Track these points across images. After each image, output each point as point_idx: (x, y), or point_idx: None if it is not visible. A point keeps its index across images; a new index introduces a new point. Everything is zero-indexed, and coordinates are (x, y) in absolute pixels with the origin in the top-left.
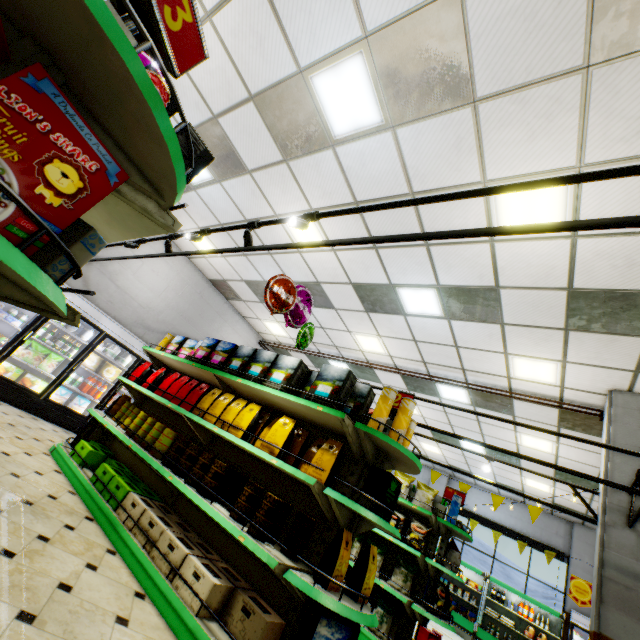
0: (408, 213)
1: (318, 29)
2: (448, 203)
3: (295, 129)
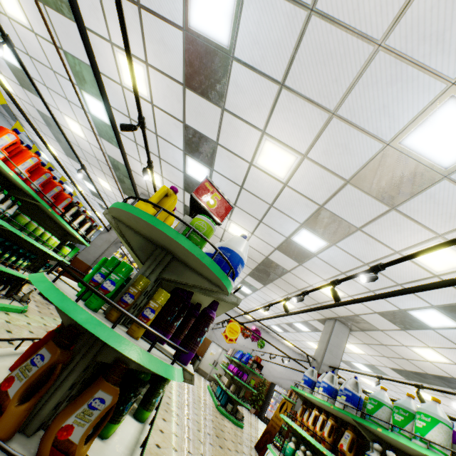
0: (395, 387)
1: (349, 358)
2: (403, 388)
3: (351, 365)
